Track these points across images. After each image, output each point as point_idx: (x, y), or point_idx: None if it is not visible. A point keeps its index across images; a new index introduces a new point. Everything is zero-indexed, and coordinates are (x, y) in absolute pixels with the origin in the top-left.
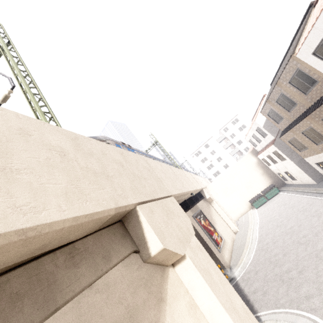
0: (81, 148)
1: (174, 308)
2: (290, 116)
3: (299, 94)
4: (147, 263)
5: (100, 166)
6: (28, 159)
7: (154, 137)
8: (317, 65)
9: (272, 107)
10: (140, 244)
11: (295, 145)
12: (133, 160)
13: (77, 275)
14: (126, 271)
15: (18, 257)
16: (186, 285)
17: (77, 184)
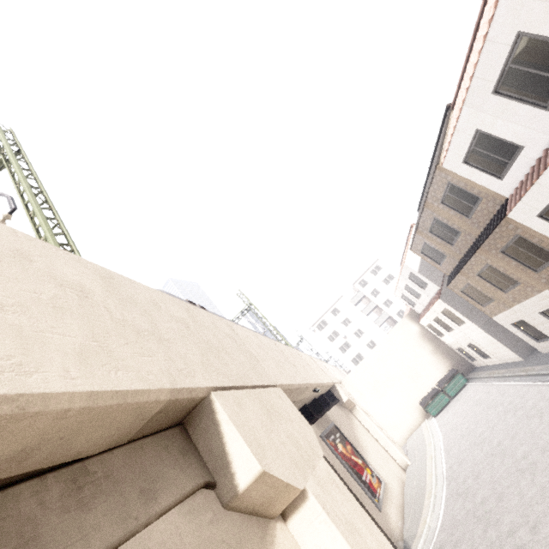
0: (116, 291)
1: None
2: (455, 251)
3: (459, 217)
4: (231, 509)
5: (147, 322)
6: (21, 293)
7: (245, 296)
8: (474, 176)
9: (425, 240)
10: (216, 468)
11: (474, 296)
12: (208, 322)
13: (85, 526)
14: (187, 525)
15: None
16: None
17: (103, 342)
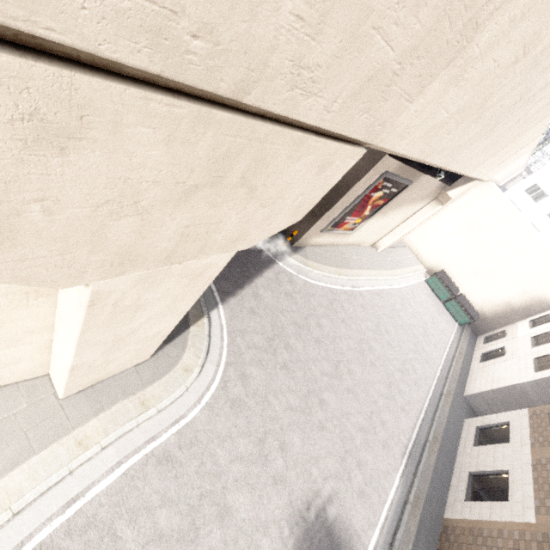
0: None
1: None
2: None
3: None
4: None
5: None
6: None
7: None
8: None
9: None
10: None
11: None
12: None
13: None
14: None
15: None
16: None
17: None
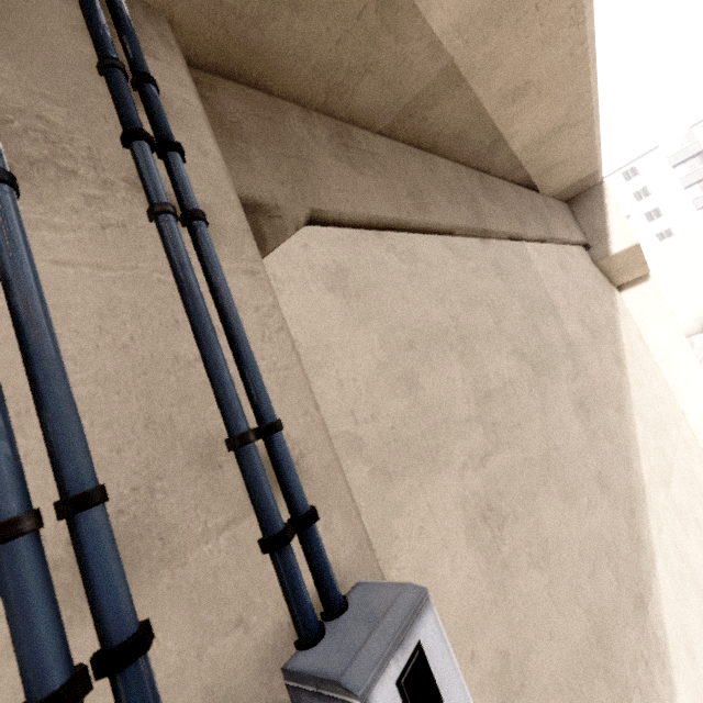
0: None
1: (625, 323)
2: None
3: None
4: (596, 266)
5: None
6: None
7: None
8: None
9: None
10: (594, 237)
11: None
12: None
13: (556, 226)
14: (581, 258)
15: (545, 164)
16: (635, 317)
17: None
